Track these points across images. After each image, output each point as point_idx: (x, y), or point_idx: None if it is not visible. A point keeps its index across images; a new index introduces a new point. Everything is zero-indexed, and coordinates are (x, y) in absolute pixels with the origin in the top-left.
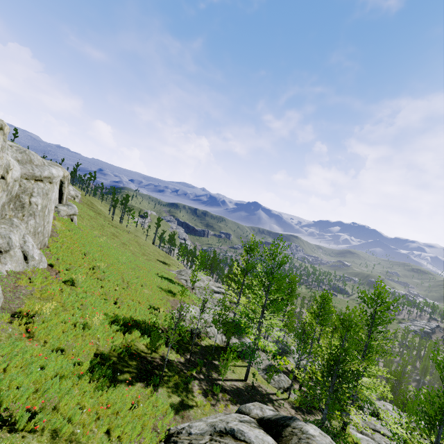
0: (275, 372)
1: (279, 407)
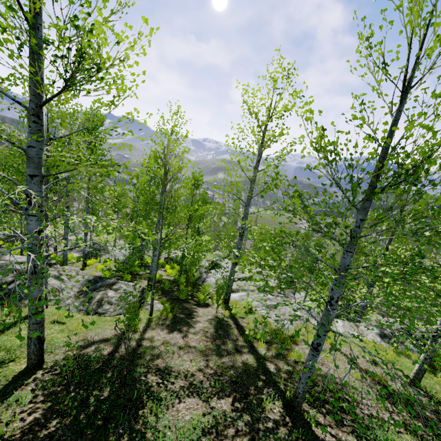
0: (108, 288)
1: (158, 355)
